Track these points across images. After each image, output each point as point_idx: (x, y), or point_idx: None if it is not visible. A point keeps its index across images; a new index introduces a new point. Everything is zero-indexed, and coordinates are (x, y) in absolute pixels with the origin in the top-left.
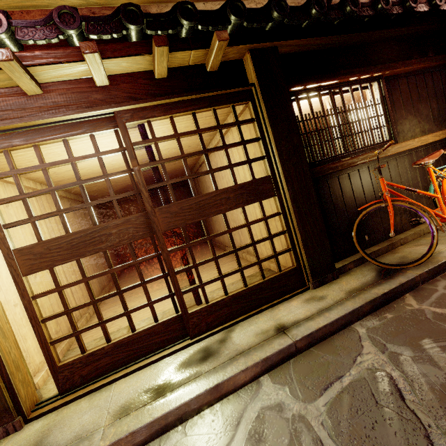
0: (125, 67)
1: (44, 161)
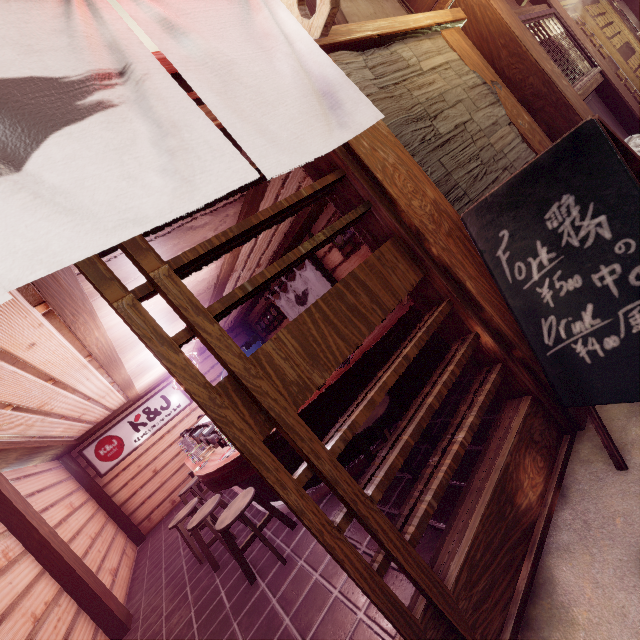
0: None
1: None
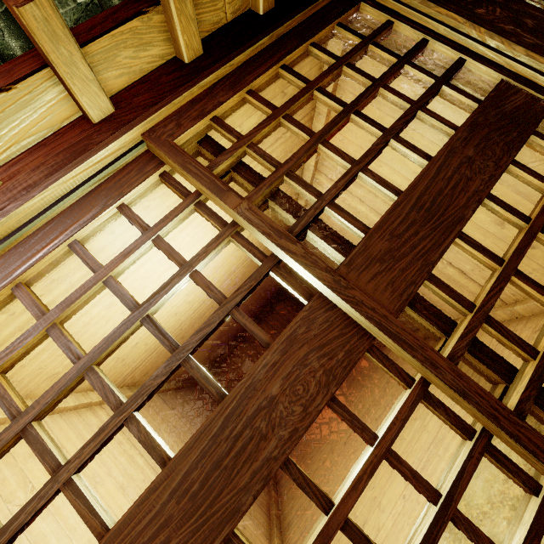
0: (127, 64)
1: (48, 310)
